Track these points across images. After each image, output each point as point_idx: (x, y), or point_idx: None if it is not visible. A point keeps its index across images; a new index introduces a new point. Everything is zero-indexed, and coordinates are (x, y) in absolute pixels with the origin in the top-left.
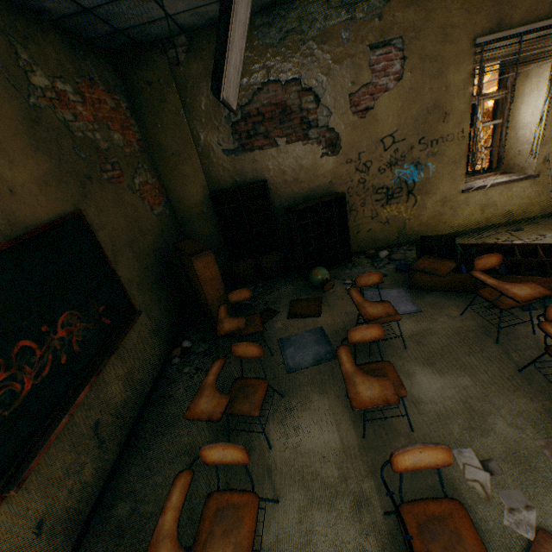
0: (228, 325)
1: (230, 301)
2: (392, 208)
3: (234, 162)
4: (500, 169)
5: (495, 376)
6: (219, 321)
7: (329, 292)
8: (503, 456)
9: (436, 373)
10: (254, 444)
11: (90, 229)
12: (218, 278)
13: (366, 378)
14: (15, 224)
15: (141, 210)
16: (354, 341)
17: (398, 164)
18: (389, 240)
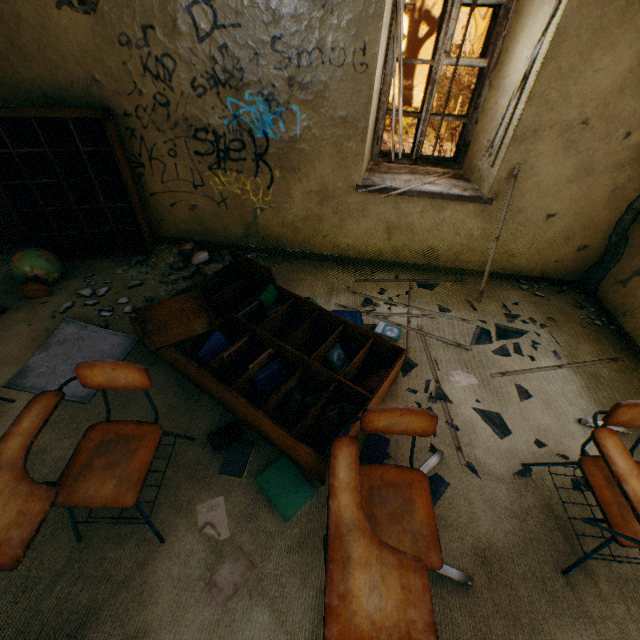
0: None
1: None
2: (229, 178)
3: None
4: (463, 167)
5: None
6: None
7: (35, 302)
8: None
9: None
10: None
11: None
12: None
13: None
14: None
15: None
16: None
17: (231, 85)
18: (231, 235)
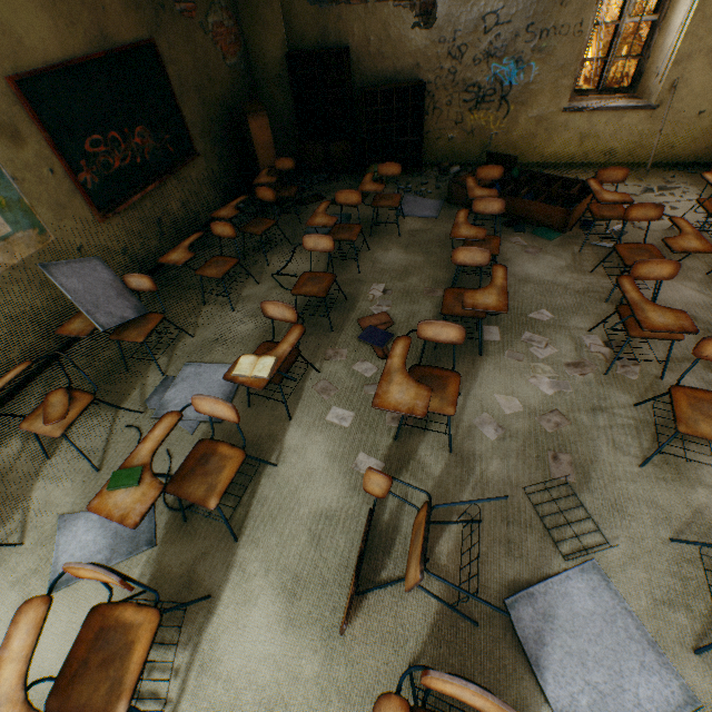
0: (263, 180)
1: (276, 168)
2: (480, 115)
3: (317, 16)
4: (636, 92)
5: (441, 260)
6: (258, 177)
7: None
8: (399, 290)
9: (405, 253)
10: (260, 263)
11: (162, 62)
12: (271, 145)
13: (325, 216)
14: (107, 39)
15: (211, 56)
16: (340, 203)
17: (496, 56)
18: (470, 156)
